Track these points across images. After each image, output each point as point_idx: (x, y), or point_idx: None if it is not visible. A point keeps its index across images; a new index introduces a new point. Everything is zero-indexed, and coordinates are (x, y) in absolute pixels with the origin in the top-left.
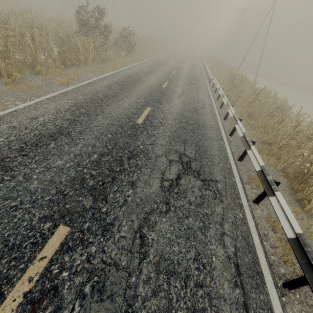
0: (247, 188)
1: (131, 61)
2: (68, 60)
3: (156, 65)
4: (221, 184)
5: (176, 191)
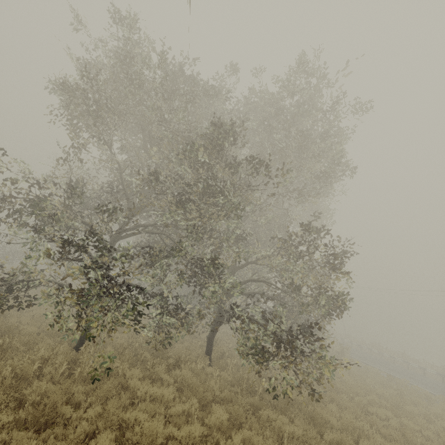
0: None
1: None
2: None
3: None
4: None
5: None
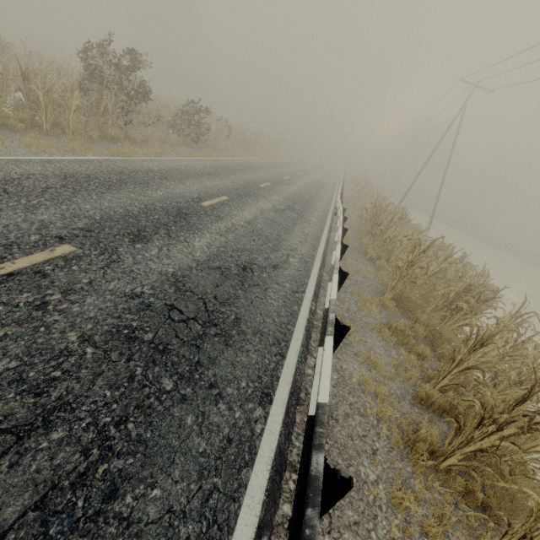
0: None
1: (183, 153)
2: None
3: (235, 168)
4: None
5: None
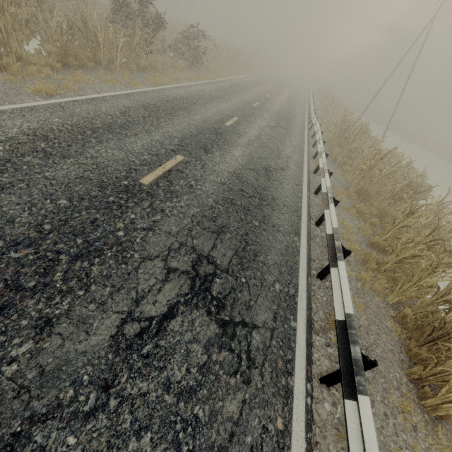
0: (316, 344)
1: (191, 78)
2: (73, 57)
3: (230, 89)
4: (262, 335)
5: (146, 352)
